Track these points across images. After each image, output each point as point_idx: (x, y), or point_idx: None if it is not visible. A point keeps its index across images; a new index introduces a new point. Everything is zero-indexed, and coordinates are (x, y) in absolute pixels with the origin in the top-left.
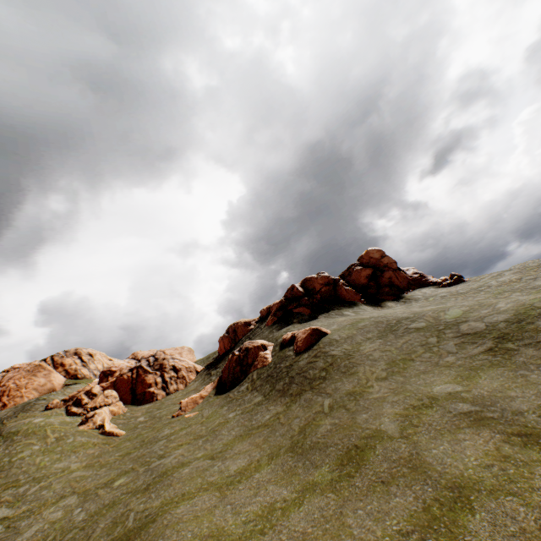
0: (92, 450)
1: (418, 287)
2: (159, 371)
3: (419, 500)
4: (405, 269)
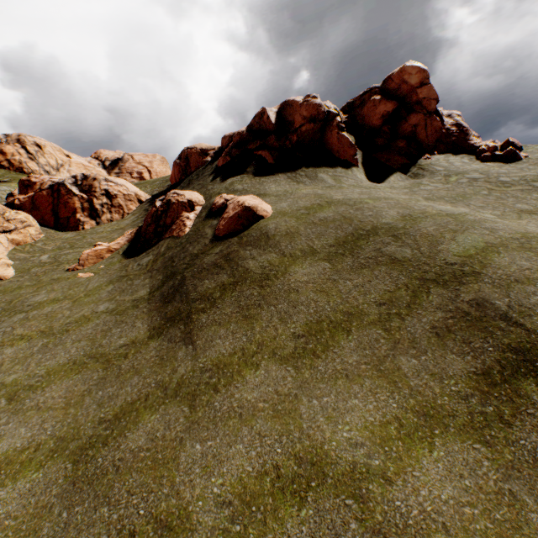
0: None
1: (448, 150)
2: (86, 195)
3: None
4: (446, 113)
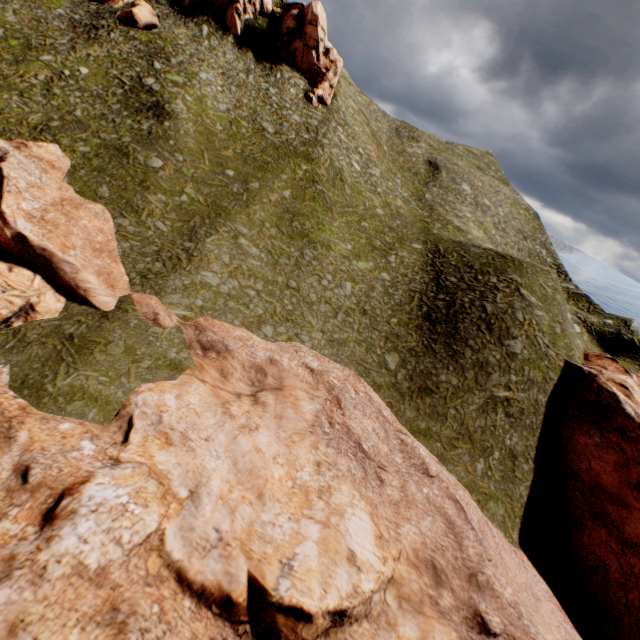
0: None
1: (310, 82)
2: None
3: (9, 60)
4: (333, 60)
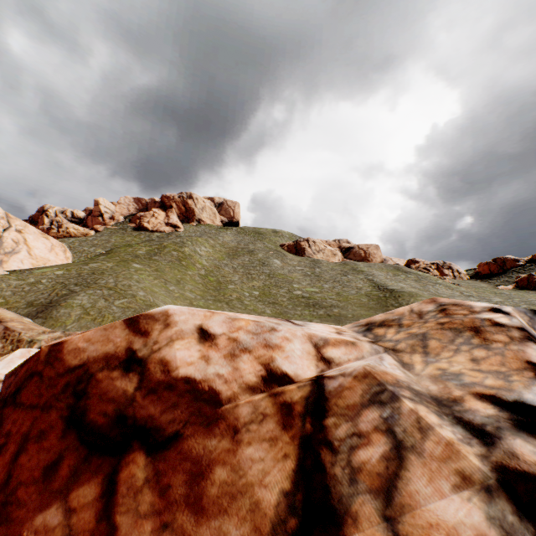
0: (468, 290)
1: None
2: (450, 270)
3: None
4: None
